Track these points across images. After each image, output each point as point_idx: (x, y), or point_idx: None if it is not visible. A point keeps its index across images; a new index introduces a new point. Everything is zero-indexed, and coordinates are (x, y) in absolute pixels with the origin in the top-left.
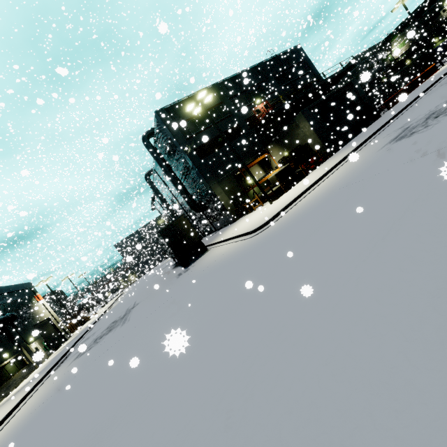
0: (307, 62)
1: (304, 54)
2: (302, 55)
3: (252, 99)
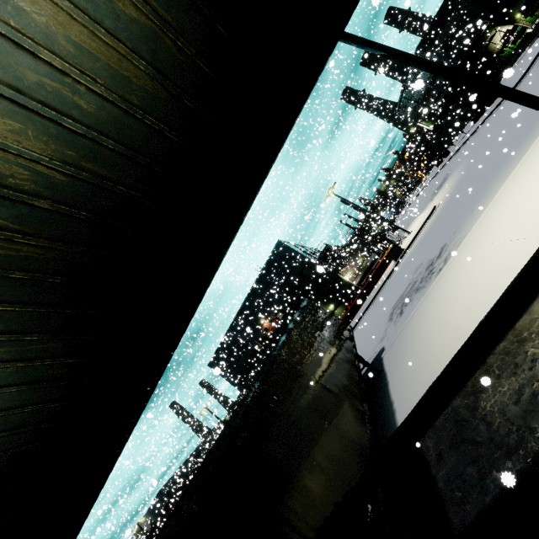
0: (291, 254)
1: (286, 247)
2: (284, 250)
3: (258, 320)
